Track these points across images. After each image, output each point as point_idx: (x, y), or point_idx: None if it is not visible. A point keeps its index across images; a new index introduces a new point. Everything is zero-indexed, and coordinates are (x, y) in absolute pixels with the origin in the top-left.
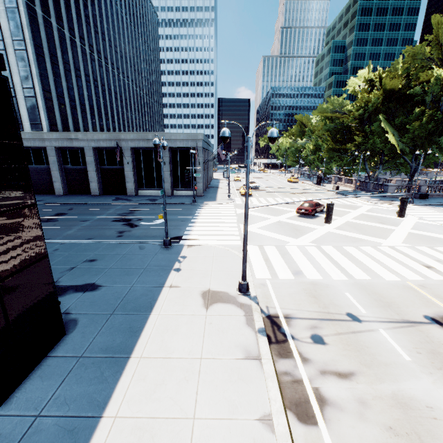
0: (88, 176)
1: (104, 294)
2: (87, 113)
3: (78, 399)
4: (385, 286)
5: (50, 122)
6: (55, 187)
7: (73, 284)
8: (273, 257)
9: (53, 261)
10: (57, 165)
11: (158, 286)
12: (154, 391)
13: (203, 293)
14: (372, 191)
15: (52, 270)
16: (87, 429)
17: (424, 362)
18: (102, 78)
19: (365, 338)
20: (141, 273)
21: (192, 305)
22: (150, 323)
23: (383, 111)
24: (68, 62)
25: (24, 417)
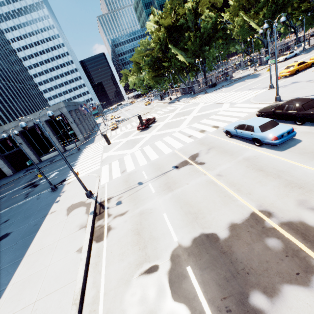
0: None
1: (12, 236)
2: None
3: None
4: (163, 158)
5: None
6: None
7: None
8: (114, 167)
9: None
10: None
11: (44, 216)
12: (33, 265)
13: (68, 208)
14: (189, 93)
15: None
16: None
17: (160, 190)
18: None
19: (140, 191)
20: (35, 214)
21: (60, 217)
22: (36, 237)
23: (172, 41)
24: None
25: None
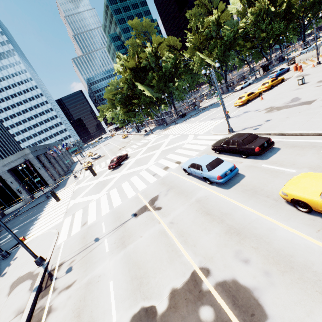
0: None
1: None
2: None
3: None
4: (125, 204)
5: None
6: None
7: None
8: (76, 219)
9: None
10: None
11: None
12: None
13: (12, 283)
14: (162, 124)
15: None
16: None
17: (114, 247)
18: None
19: (94, 251)
20: None
21: None
22: None
23: (139, 79)
24: None
25: None
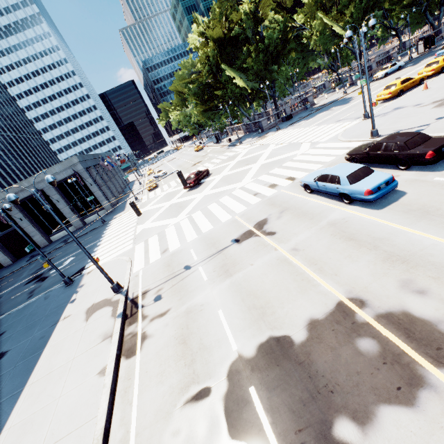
0: None
1: (9, 356)
2: None
3: None
4: (219, 229)
5: None
6: None
7: None
8: (152, 246)
9: None
10: None
11: (54, 324)
12: (38, 398)
13: (87, 309)
14: (255, 130)
15: None
16: None
17: (214, 276)
18: None
19: (187, 279)
20: (42, 321)
21: (76, 324)
22: (43, 356)
23: (225, 59)
24: None
25: None
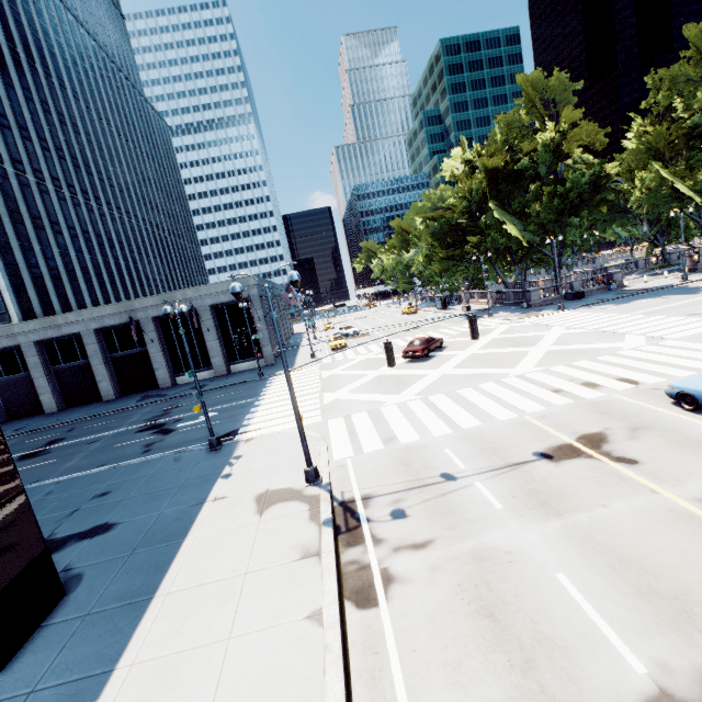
0: (94, 373)
1: (120, 533)
2: (80, 280)
3: (84, 660)
4: (496, 429)
5: (22, 307)
6: (42, 403)
7: (75, 532)
8: (361, 427)
9: (45, 510)
10: (42, 368)
11: (198, 503)
12: (183, 624)
13: (258, 496)
14: (513, 303)
15: (45, 522)
16: (96, 687)
17: (517, 506)
18: (96, 227)
19: (456, 497)
20: (175, 493)
21: (241, 515)
22: (183, 551)
23: (494, 197)
24: (38, 217)
25: (13, 698)
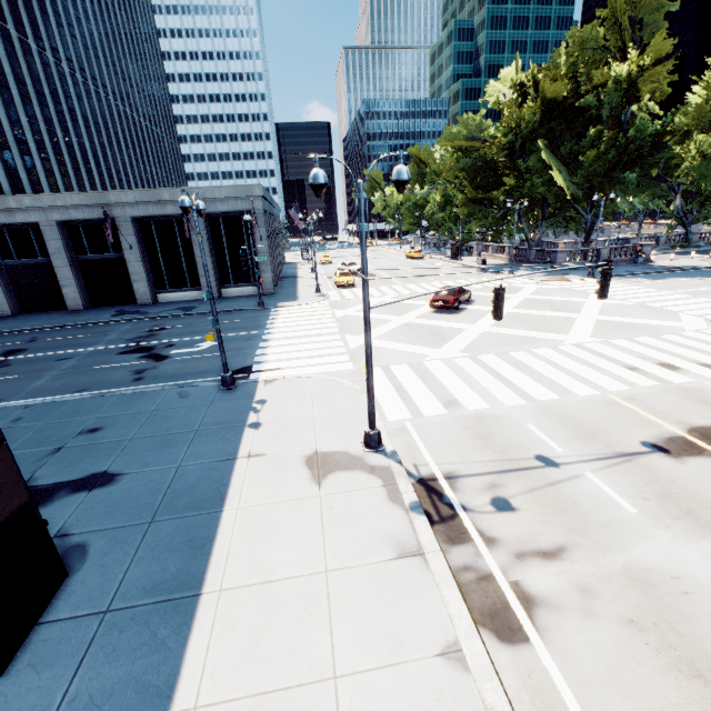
0: (57, 276)
1: (129, 489)
2: (34, 157)
3: (117, 692)
4: (580, 407)
5: None
6: None
7: (64, 480)
8: (408, 382)
9: (16, 443)
10: None
11: (227, 458)
12: (257, 645)
13: (307, 459)
14: (533, 262)
15: (18, 460)
16: None
17: (655, 511)
18: (54, 88)
19: (568, 490)
20: (192, 441)
21: (292, 483)
22: (225, 527)
23: (542, 135)
24: None
25: None
